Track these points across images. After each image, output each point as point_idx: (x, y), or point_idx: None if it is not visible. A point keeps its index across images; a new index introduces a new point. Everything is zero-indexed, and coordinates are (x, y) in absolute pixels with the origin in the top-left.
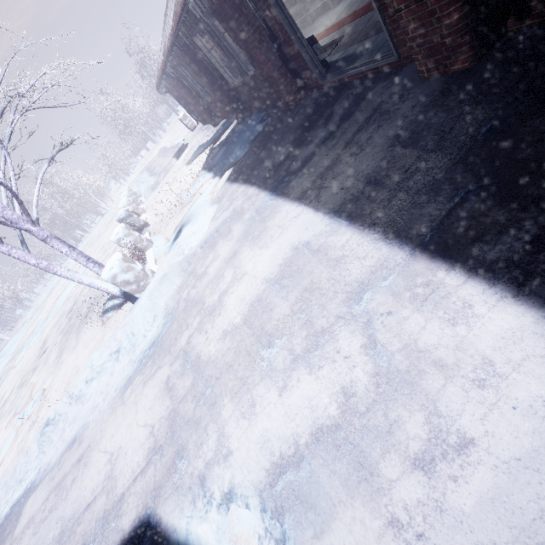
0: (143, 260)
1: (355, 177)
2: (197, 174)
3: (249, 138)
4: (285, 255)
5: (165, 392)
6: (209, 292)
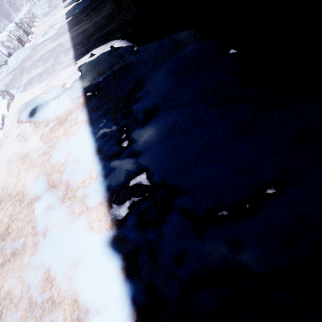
0: (22, 45)
1: (82, 30)
2: (63, 15)
3: (83, 5)
4: (56, 45)
5: (12, 75)
6: (35, 53)
